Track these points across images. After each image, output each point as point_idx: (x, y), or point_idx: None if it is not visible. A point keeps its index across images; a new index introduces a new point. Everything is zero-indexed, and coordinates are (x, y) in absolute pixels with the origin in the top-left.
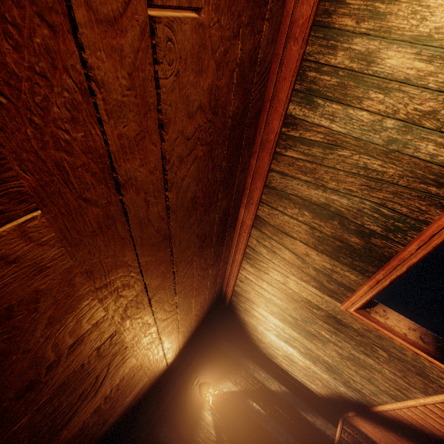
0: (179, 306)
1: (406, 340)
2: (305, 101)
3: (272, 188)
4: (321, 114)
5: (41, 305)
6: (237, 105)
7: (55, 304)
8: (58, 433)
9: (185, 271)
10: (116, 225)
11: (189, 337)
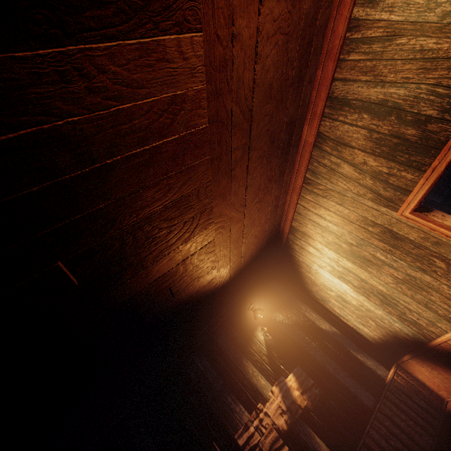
0: (247, 204)
1: None
2: (368, 1)
3: (335, 98)
4: (381, 9)
5: (188, 104)
6: (310, 3)
7: (192, 110)
8: (169, 247)
9: (256, 163)
10: (228, 69)
11: (248, 260)
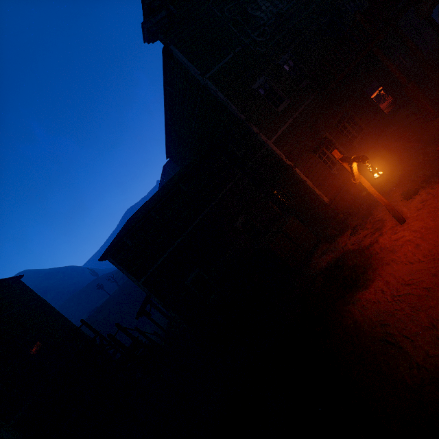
0: None
1: (42, 344)
2: None
3: None
4: None
5: None
6: None
7: None
8: None
9: None
10: None
11: None
